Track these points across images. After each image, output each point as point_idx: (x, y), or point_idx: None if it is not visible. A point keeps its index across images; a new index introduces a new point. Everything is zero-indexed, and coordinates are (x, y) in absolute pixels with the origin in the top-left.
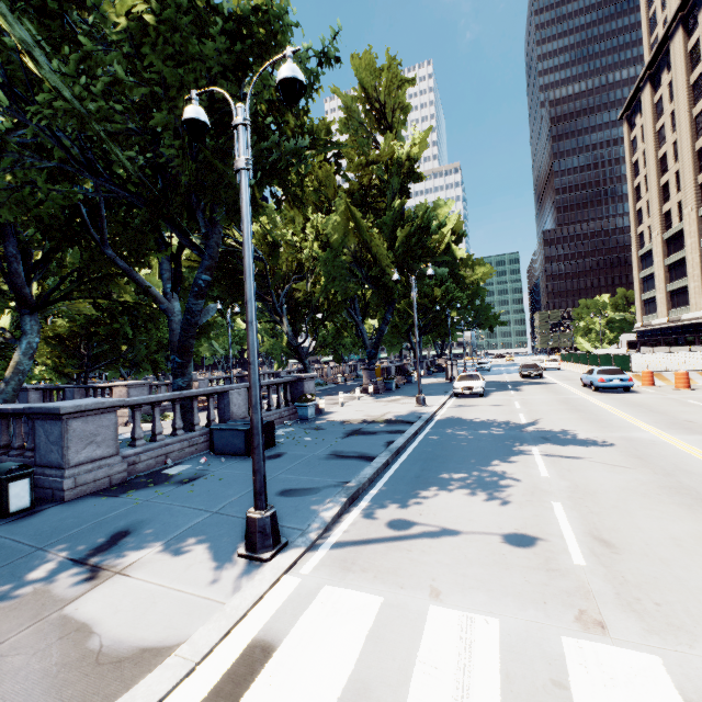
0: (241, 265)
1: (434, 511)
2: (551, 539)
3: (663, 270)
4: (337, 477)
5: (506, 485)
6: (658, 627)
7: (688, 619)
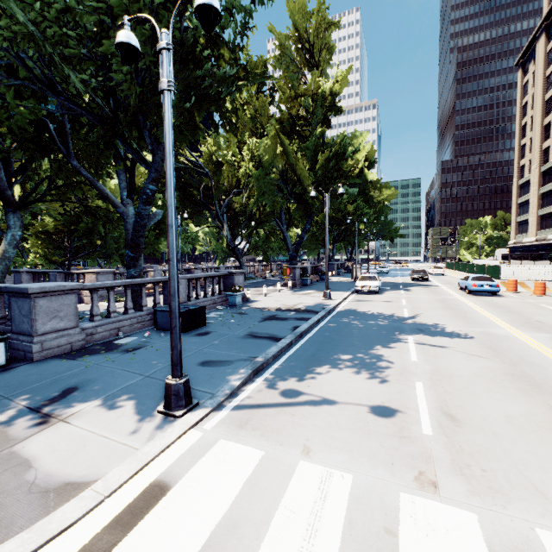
0: (192, 180)
1: (320, 384)
2: (408, 411)
3: (537, 197)
4: (248, 353)
5: (381, 366)
6: (480, 490)
7: (506, 484)
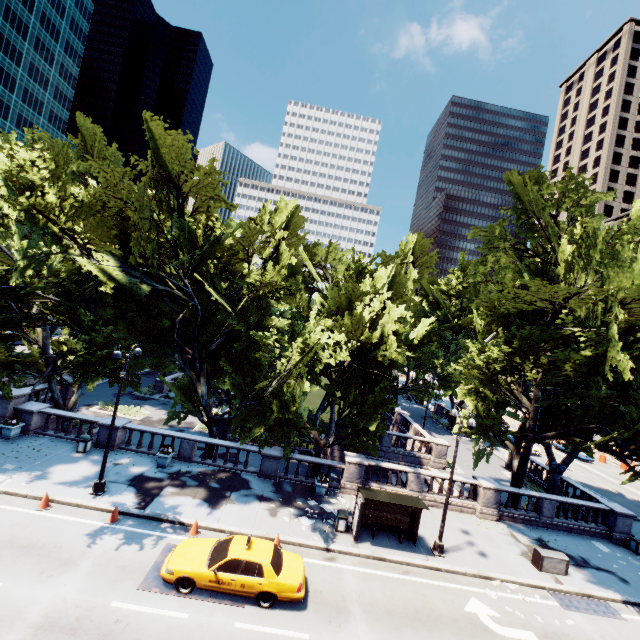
0: None
1: None
2: None
3: None
4: None
5: None
6: None
7: None
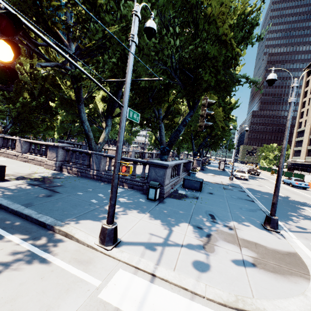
0: None
1: (305, 225)
2: None
3: (307, 140)
4: (253, 206)
5: None
6: None
7: None
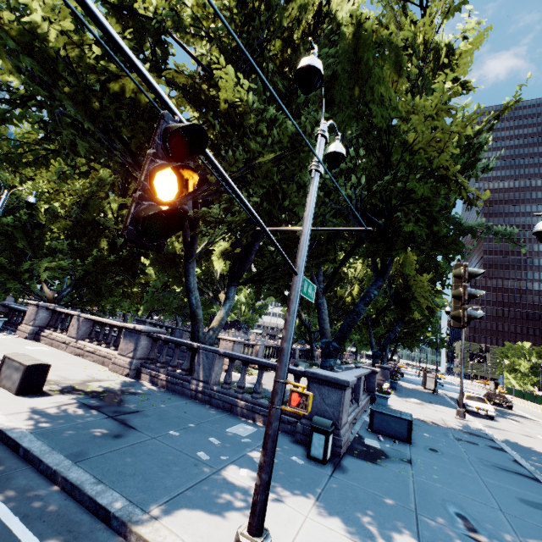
0: None
1: None
2: None
3: None
4: None
5: None
6: None
7: None
